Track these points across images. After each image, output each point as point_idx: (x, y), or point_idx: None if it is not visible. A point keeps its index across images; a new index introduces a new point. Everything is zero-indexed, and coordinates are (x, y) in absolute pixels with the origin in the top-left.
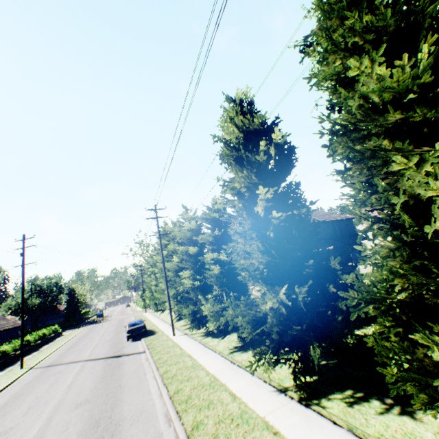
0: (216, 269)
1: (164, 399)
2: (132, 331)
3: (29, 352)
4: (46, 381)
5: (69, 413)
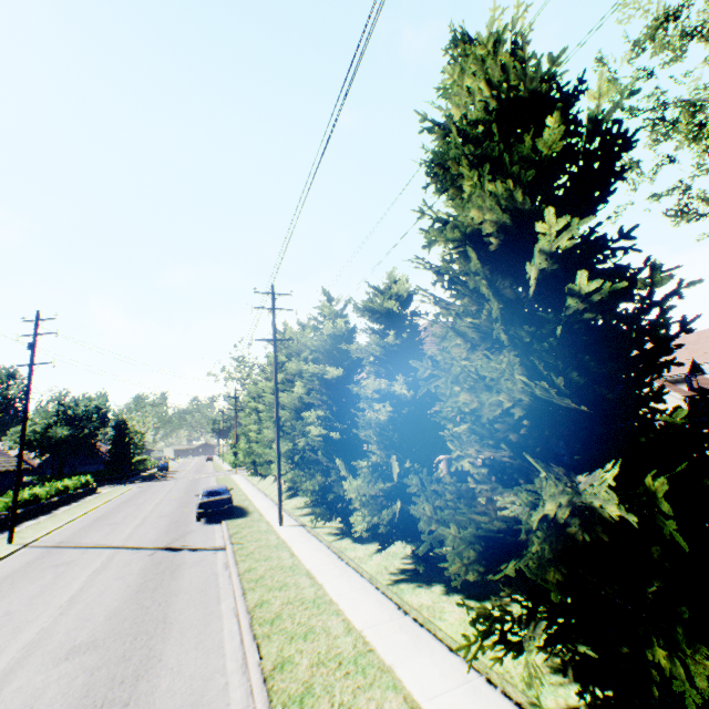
0: (383, 411)
1: (250, 678)
2: (208, 506)
3: (34, 514)
4: (37, 579)
5: (48, 671)
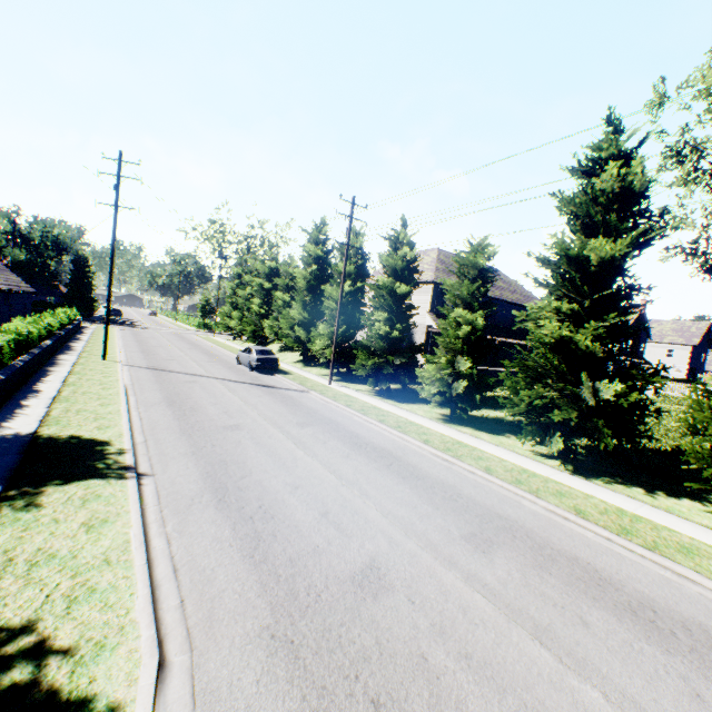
0: (463, 330)
1: (413, 444)
2: (263, 361)
3: (66, 337)
4: (191, 388)
5: (302, 430)
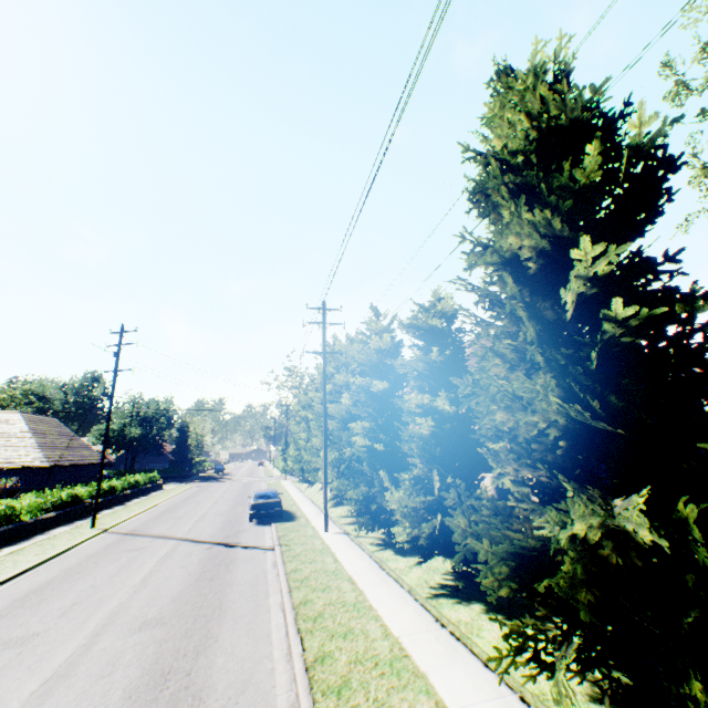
0: (424, 425)
1: (293, 666)
2: (259, 507)
3: (111, 504)
4: (115, 560)
5: (126, 638)
